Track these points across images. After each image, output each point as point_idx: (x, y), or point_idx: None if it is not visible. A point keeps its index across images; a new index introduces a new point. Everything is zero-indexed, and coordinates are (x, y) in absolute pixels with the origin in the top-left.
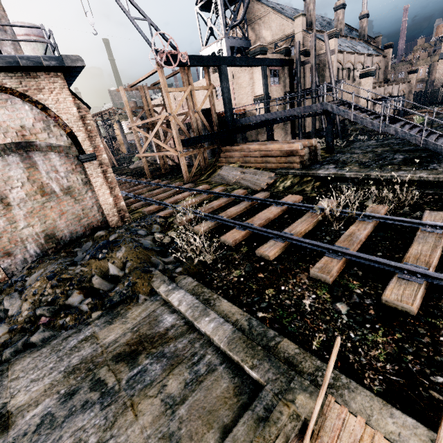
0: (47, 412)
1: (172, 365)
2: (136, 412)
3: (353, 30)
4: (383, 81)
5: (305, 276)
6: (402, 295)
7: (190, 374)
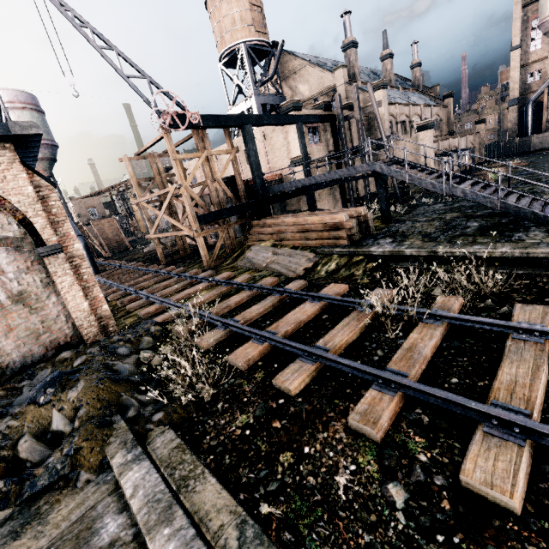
0: None
1: None
2: None
3: (406, 80)
4: (447, 133)
5: (342, 426)
6: (493, 473)
7: None
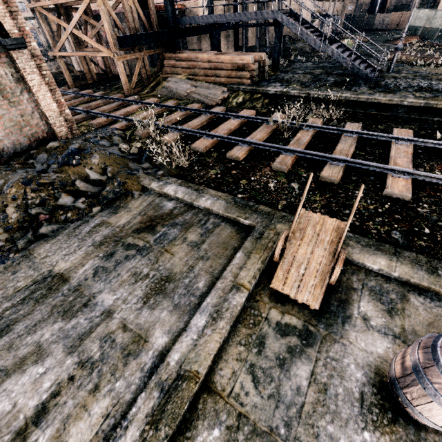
0: (96, 266)
1: (186, 228)
2: (172, 253)
3: None
4: None
5: (268, 170)
6: (332, 173)
7: (202, 230)
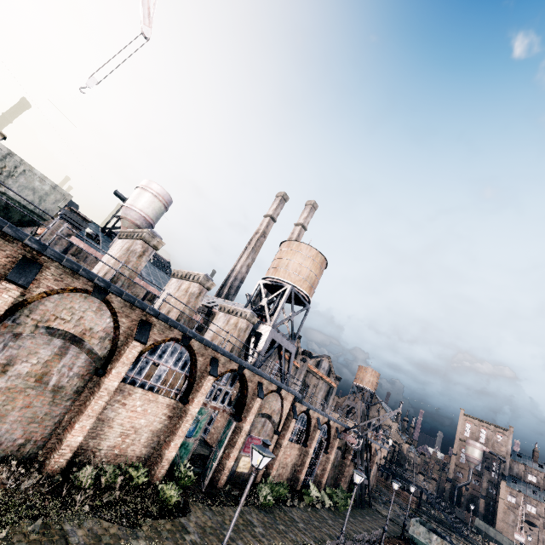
0: None
1: None
2: None
3: None
4: None
5: None
6: None
7: None
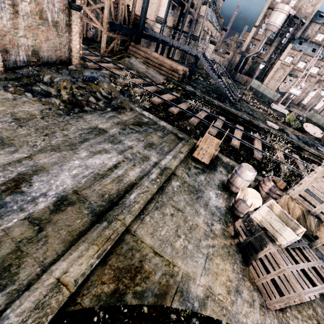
0: (119, 131)
1: (156, 130)
2: (151, 137)
3: (214, 2)
4: (215, 50)
5: (187, 122)
6: (213, 131)
7: (163, 133)
